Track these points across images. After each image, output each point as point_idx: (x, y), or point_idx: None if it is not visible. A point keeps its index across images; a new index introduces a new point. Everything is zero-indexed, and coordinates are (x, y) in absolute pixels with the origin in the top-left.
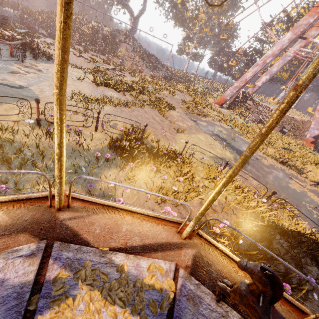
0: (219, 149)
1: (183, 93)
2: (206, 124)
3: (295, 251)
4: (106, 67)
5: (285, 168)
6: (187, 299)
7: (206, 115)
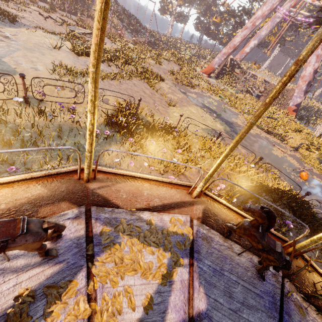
0: (210, 121)
1: (169, 62)
2: (195, 96)
3: (277, 204)
4: (82, 31)
5: (269, 137)
6: (202, 239)
7: (195, 86)
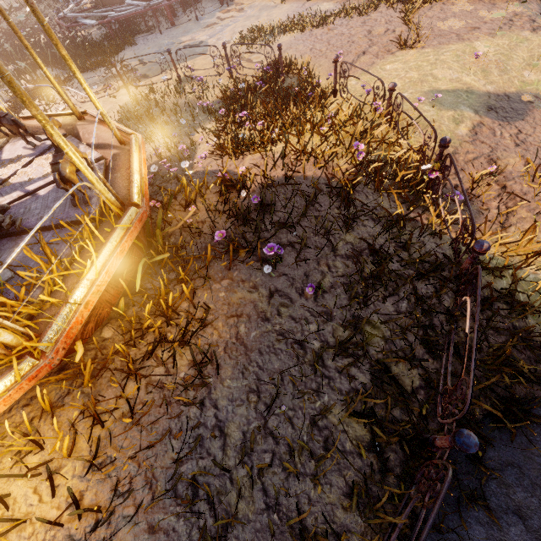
0: None
1: None
2: None
3: (347, 240)
4: None
5: None
6: None
7: None
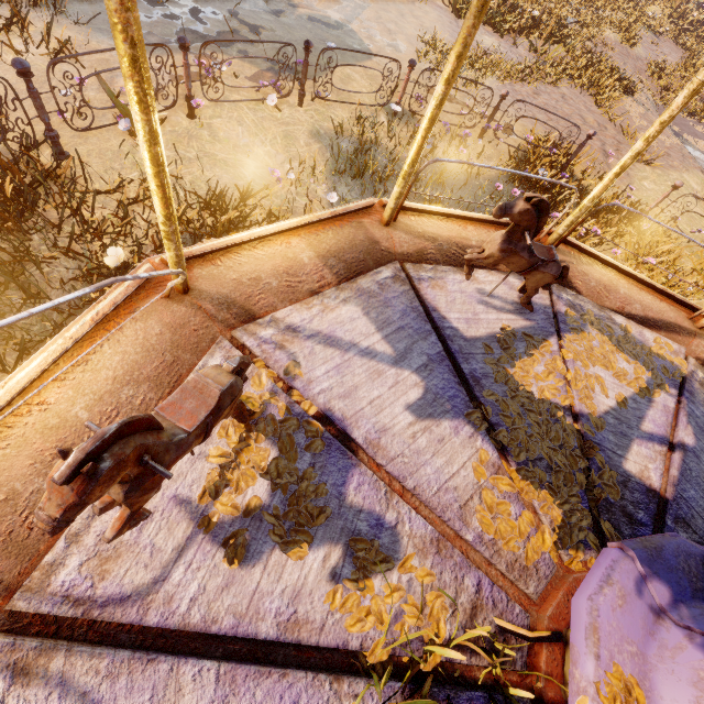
0: None
1: (657, 36)
2: None
3: None
4: None
5: None
6: (699, 384)
7: None
